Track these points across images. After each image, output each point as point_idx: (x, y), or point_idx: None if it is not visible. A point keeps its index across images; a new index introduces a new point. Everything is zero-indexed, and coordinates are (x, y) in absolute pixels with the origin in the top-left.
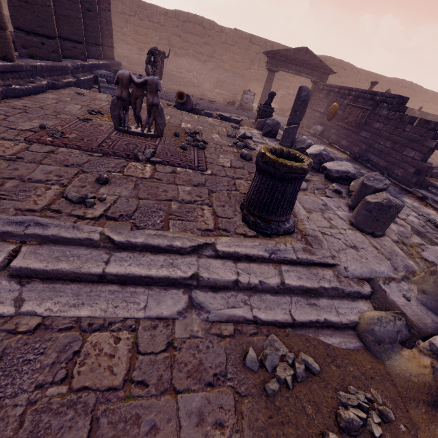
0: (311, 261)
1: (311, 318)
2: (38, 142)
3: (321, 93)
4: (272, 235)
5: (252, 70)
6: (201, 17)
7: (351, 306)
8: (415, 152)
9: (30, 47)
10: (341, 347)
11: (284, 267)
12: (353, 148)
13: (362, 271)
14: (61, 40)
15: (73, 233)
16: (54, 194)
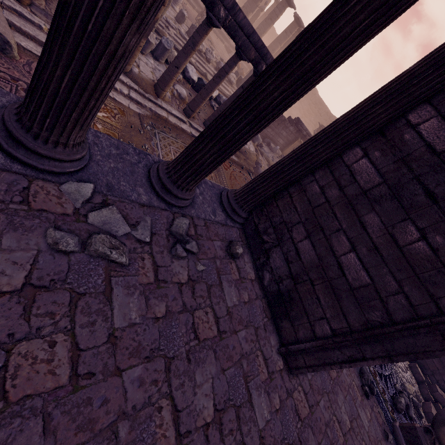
0: None
1: None
2: None
3: None
4: None
5: None
6: None
7: None
8: None
9: None
10: None
11: None
12: None
13: None
14: None
15: None
16: None
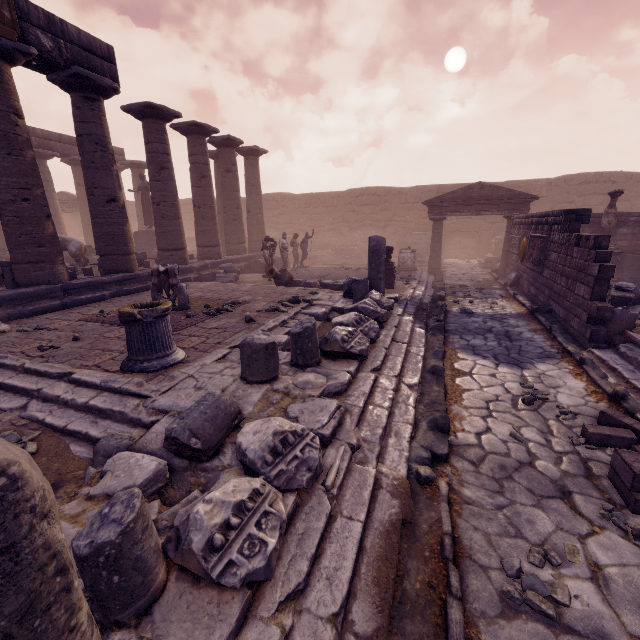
0: (128, 391)
1: (78, 429)
2: (84, 320)
3: (515, 228)
4: (129, 372)
5: (448, 221)
6: (374, 187)
7: (123, 430)
8: (583, 287)
9: (164, 260)
10: (76, 454)
11: (106, 393)
12: (539, 296)
13: (164, 403)
14: (201, 248)
15: (12, 362)
16: (38, 345)
